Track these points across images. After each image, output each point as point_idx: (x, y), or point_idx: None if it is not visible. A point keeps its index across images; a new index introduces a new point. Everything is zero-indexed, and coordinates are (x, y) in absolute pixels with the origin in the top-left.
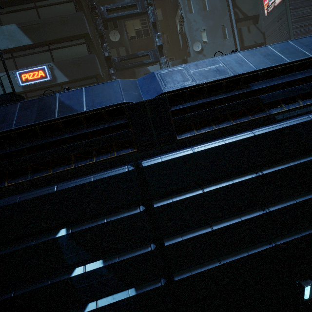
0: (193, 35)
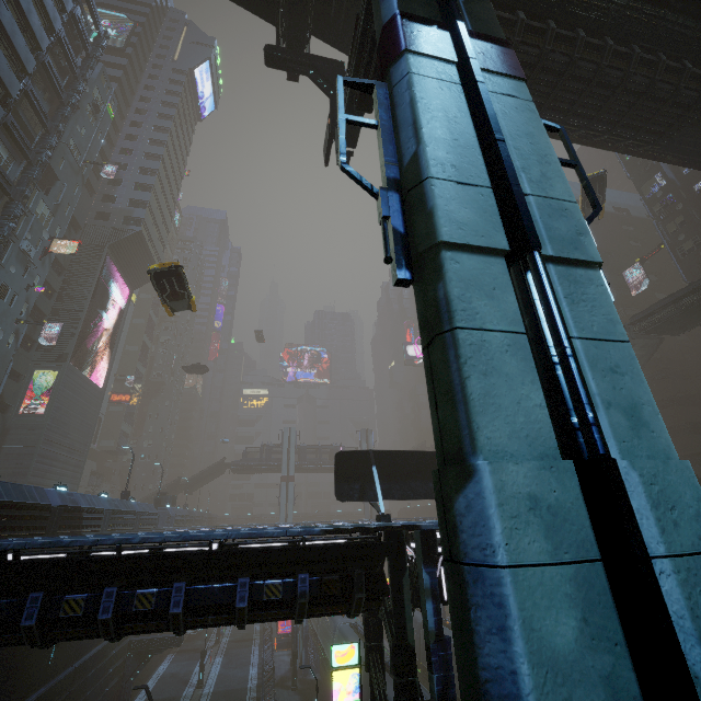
0: None
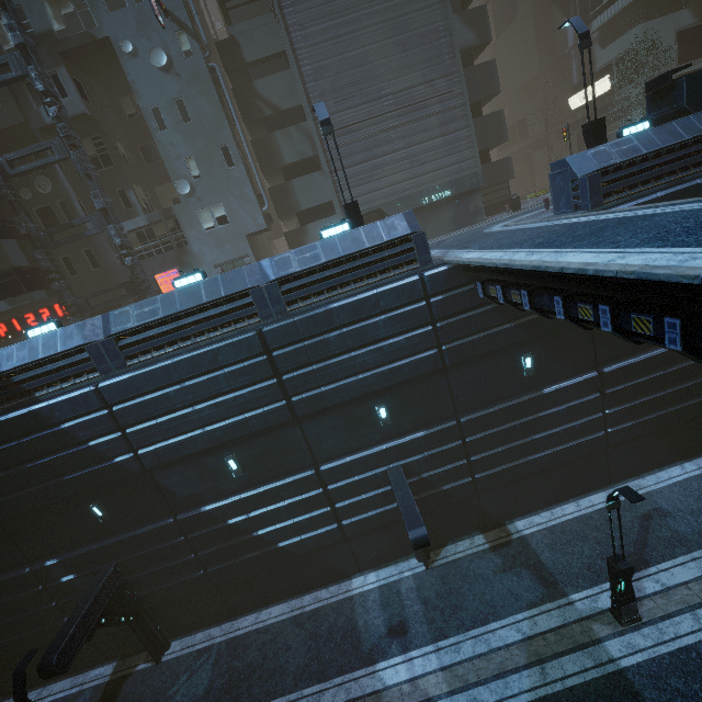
0: (174, 168)
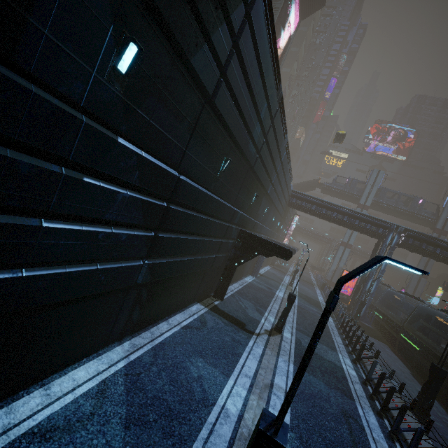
0: None
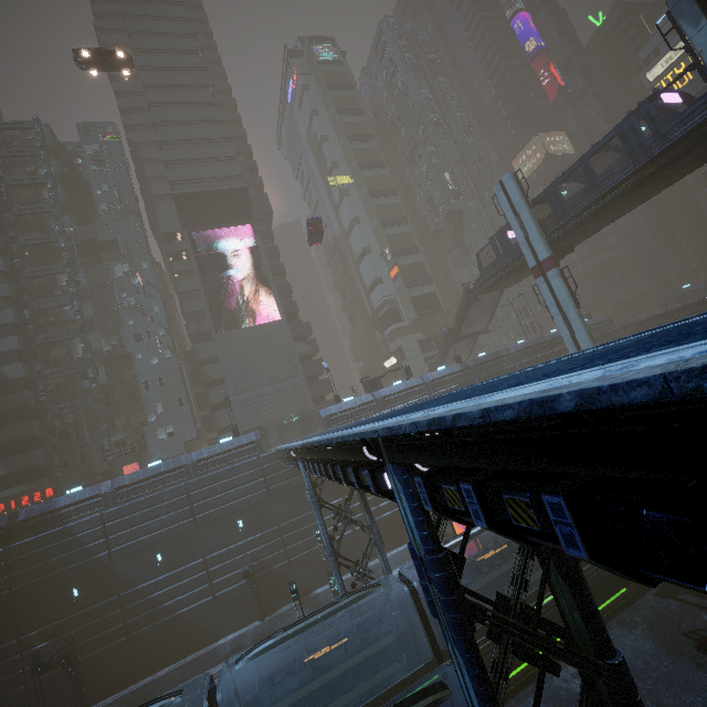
0: (149, 408)
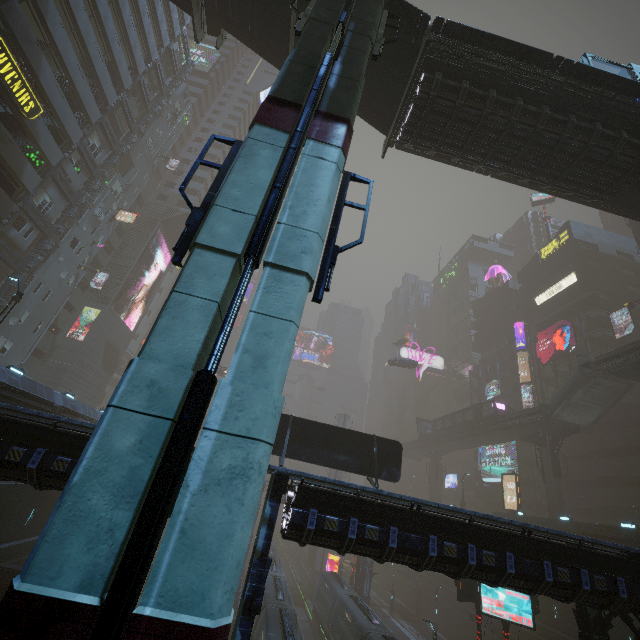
0: (20, 309)
